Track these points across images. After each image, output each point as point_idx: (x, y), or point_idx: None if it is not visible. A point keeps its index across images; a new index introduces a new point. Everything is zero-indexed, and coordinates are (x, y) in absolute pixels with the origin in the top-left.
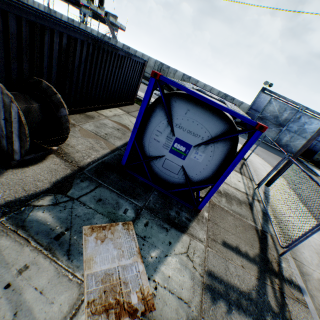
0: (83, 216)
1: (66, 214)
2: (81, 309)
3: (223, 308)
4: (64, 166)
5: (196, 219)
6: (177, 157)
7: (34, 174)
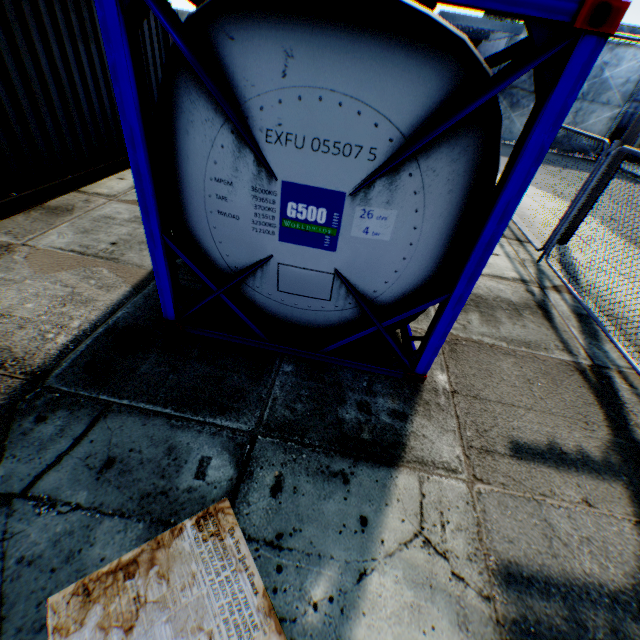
0: (49, 552)
1: None
2: None
3: None
4: None
5: (419, 404)
6: (310, 250)
7: None
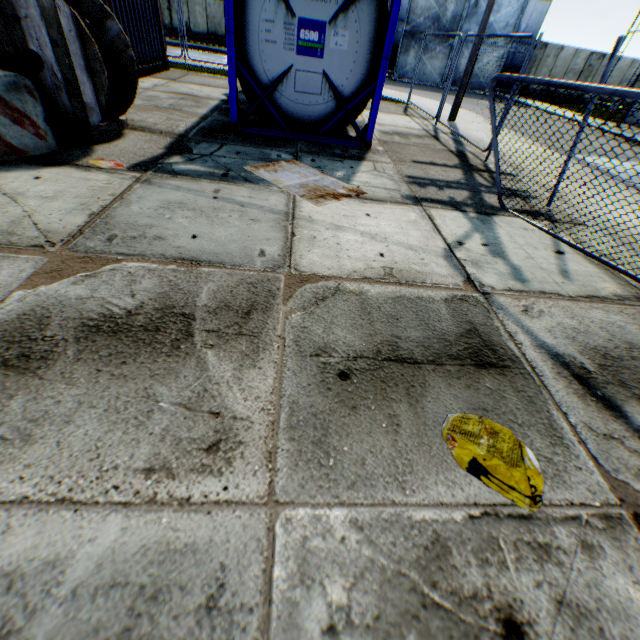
0: (233, 163)
1: (212, 164)
2: (297, 200)
3: (434, 189)
4: (157, 137)
5: (370, 152)
6: (311, 60)
7: (131, 146)
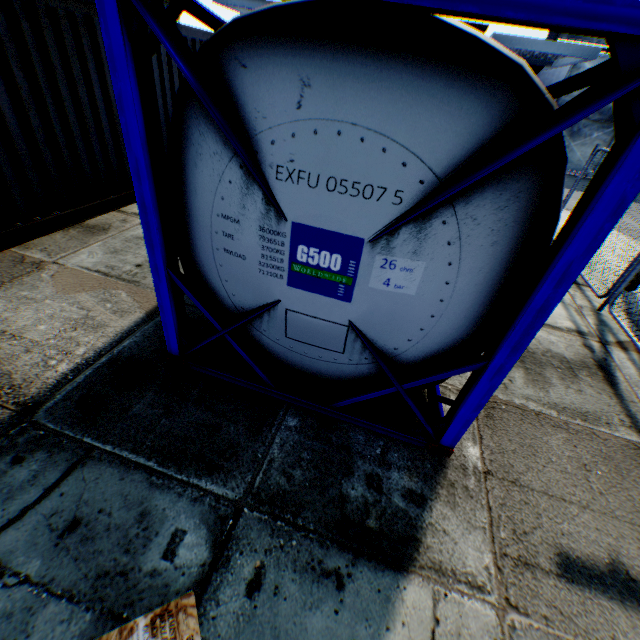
0: None
1: None
2: None
3: None
4: None
5: (442, 485)
6: (322, 298)
7: None
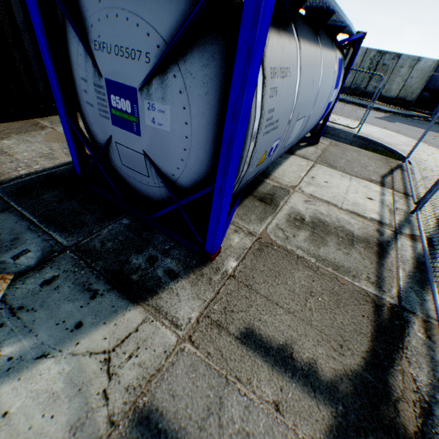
0: None
1: None
2: None
3: None
4: None
5: (194, 273)
6: (128, 133)
7: None
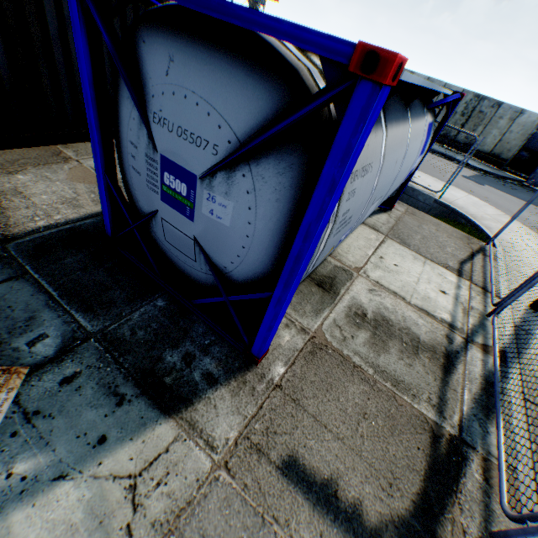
0: None
1: None
2: None
3: None
4: None
5: (236, 380)
6: (179, 214)
7: None
